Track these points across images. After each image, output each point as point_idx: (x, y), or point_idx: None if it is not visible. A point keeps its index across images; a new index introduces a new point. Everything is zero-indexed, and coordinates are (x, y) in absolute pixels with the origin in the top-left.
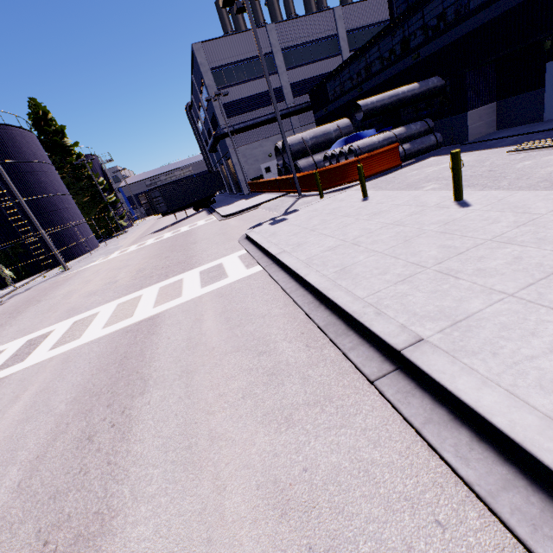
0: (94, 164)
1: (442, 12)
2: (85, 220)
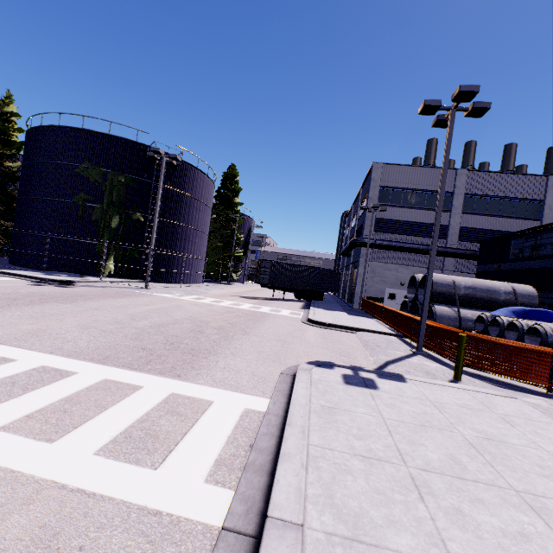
0: (246, 224)
1: None
2: (208, 259)
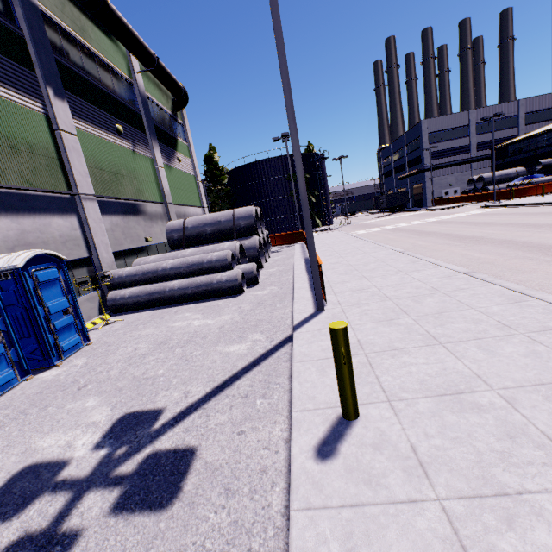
0: None
1: None
2: None
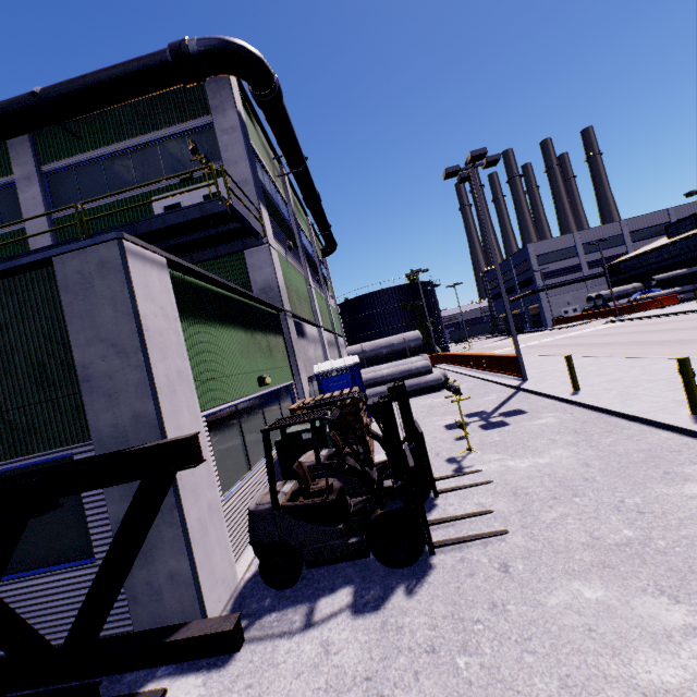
0: None
1: (696, 243)
2: None
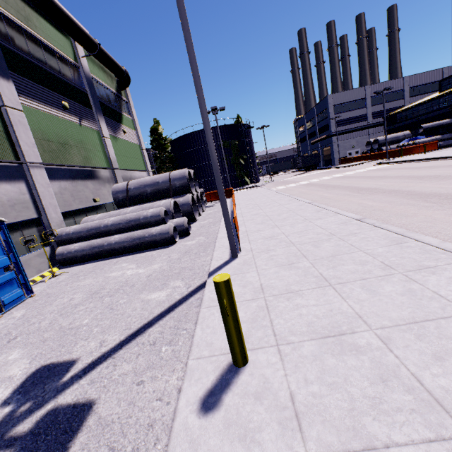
0: None
1: None
2: None
